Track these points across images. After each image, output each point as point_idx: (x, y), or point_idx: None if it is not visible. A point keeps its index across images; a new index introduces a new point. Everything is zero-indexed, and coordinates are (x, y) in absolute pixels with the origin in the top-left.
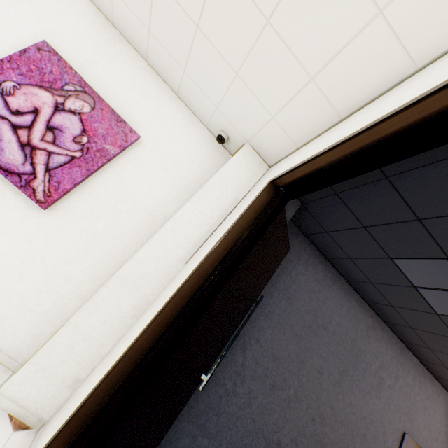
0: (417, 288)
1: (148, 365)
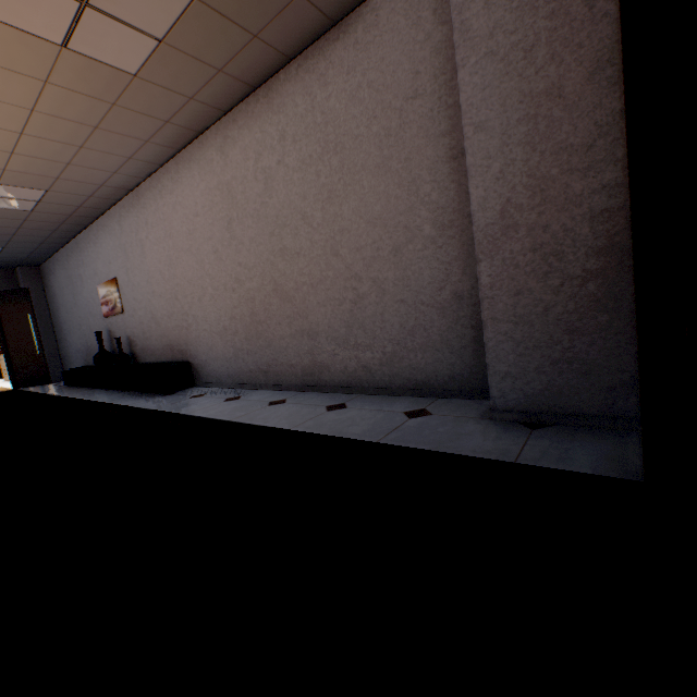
0: None
1: (7, 357)
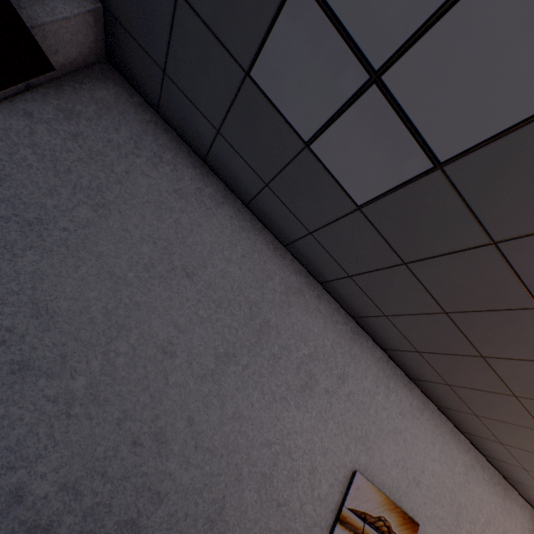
0: (311, 147)
1: None
